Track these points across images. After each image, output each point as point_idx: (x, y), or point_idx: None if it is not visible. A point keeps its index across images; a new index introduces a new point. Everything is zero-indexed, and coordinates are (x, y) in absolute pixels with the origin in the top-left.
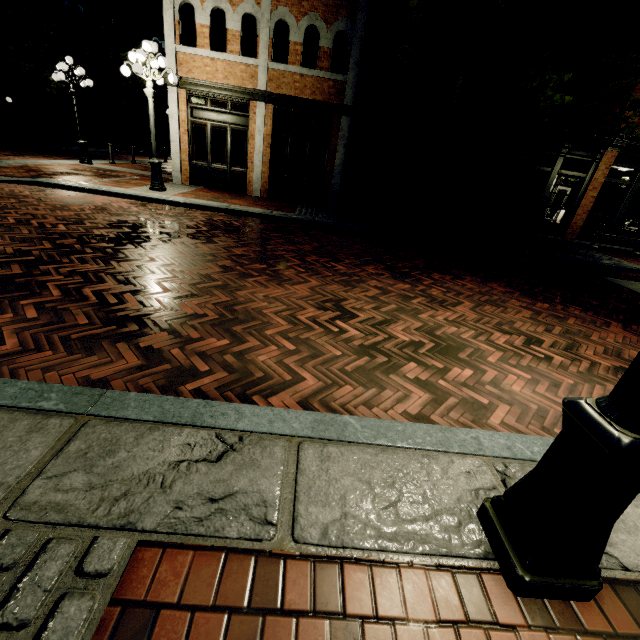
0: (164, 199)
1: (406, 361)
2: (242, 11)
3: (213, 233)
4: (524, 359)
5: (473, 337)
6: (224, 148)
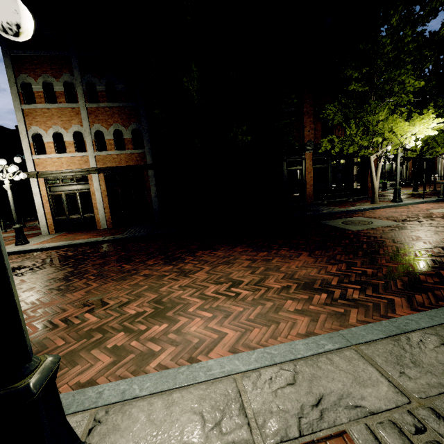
0: (20, 250)
1: (117, 332)
2: (72, 131)
3: (42, 267)
4: (218, 301)
5: (191, 294)
6: (77, 205)
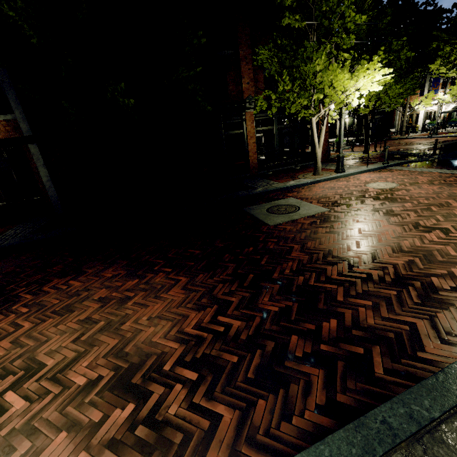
0: None
1: None
2: None
3: None
4: None
5: None
6: None
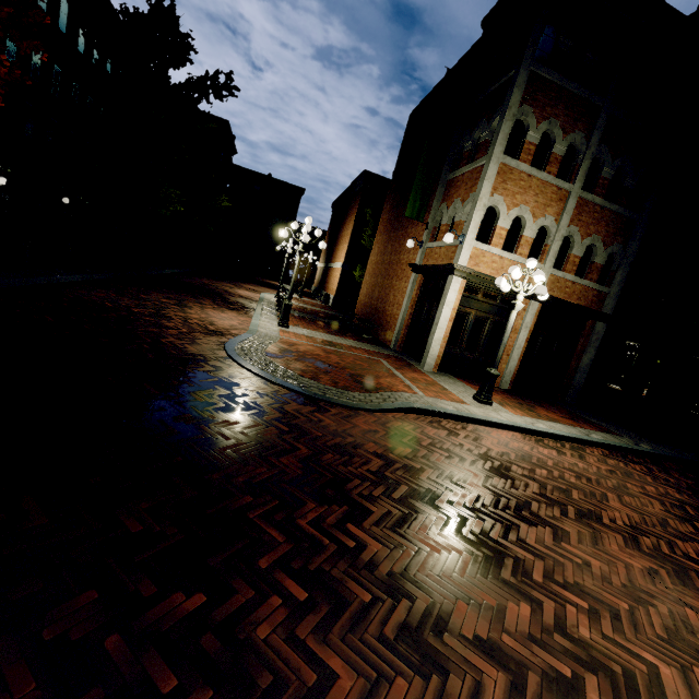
0: (547, 431)
1: None
2: (540, 223)
3: None
4: None
5: None
6: (478, 336)
